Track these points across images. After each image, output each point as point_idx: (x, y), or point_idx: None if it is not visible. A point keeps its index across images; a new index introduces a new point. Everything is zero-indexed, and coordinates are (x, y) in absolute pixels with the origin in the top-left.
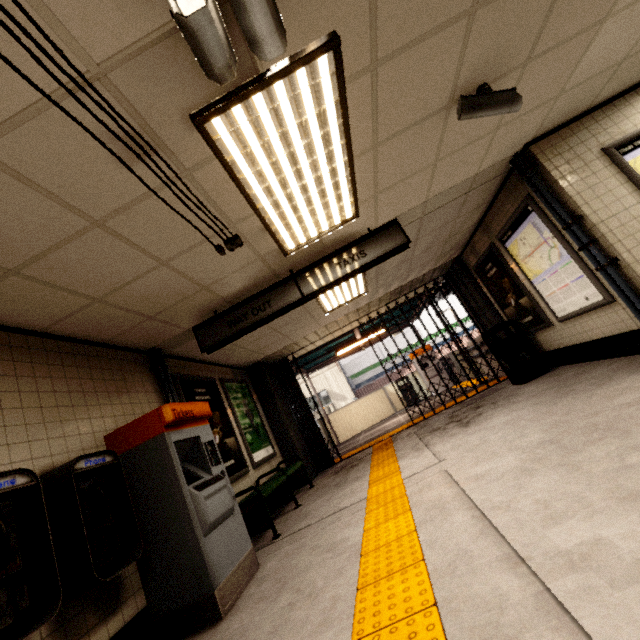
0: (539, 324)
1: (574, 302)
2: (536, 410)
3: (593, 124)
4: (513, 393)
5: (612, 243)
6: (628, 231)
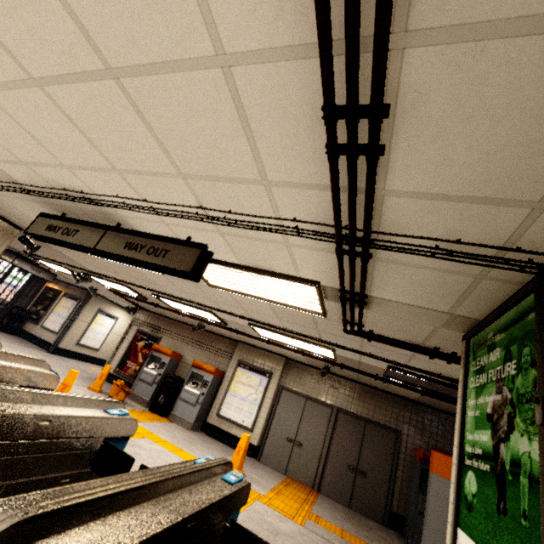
0: (35, 321)
1: (52, 326)
2: (7, 341)
3: (106, 303)
4: None
5: (74, 325)
6: (79, 326)
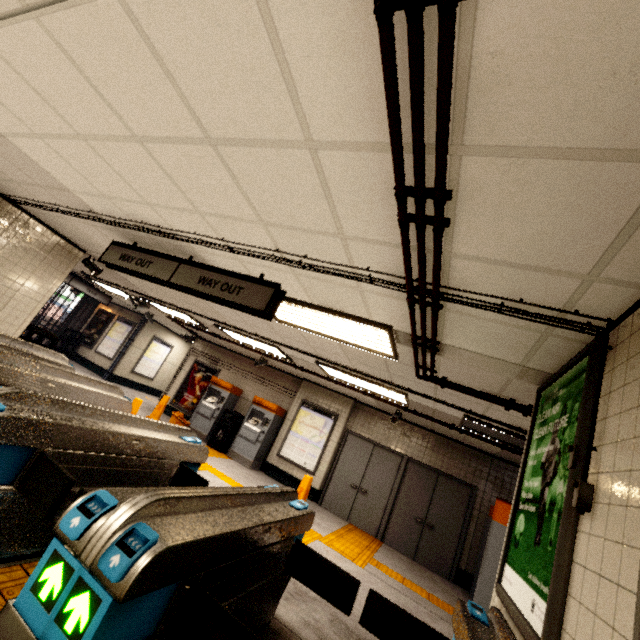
0: (89, 346)
1: (106, 352)
2: None
3: (161, 330)
4: None
5: (129, 352)
6: (134, 353)
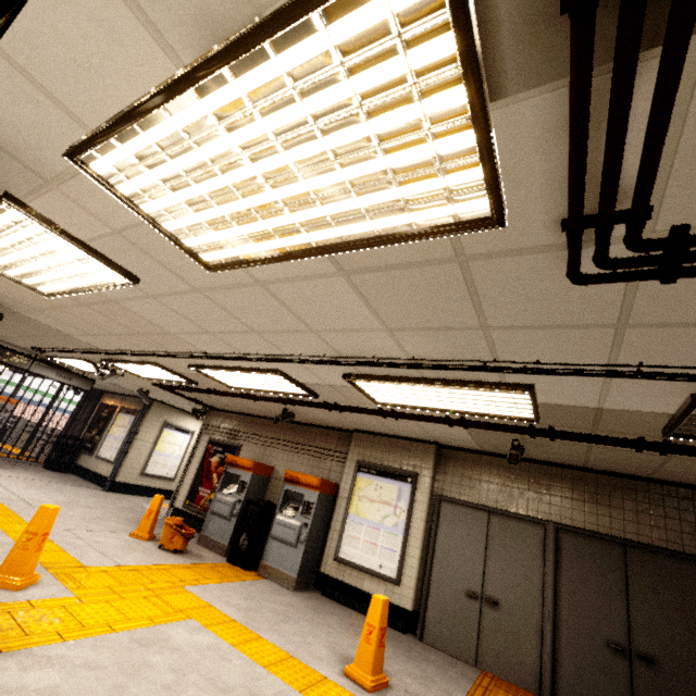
0: (90, 451)
1: (108, 455)
2: (46, 480)
3: (173, 412)
4: (41, 471)
5: (133, 448)
6: (140, 448)
